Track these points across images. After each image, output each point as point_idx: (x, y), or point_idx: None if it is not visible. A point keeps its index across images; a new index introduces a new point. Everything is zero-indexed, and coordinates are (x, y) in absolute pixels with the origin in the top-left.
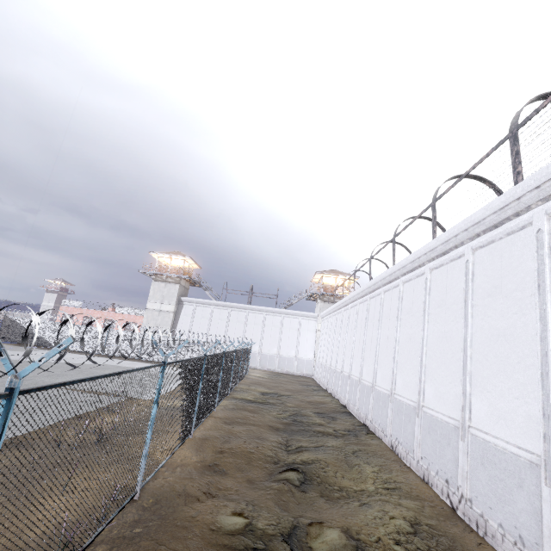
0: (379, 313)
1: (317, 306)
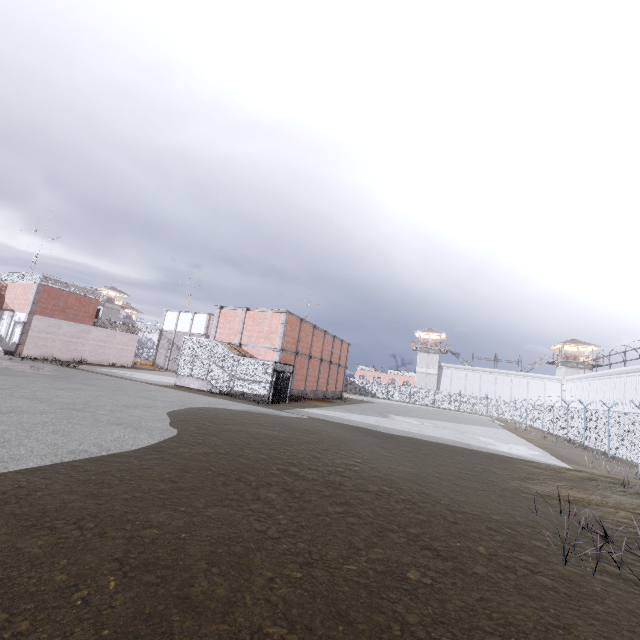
0: (635, 387)
1: (558, 370)
